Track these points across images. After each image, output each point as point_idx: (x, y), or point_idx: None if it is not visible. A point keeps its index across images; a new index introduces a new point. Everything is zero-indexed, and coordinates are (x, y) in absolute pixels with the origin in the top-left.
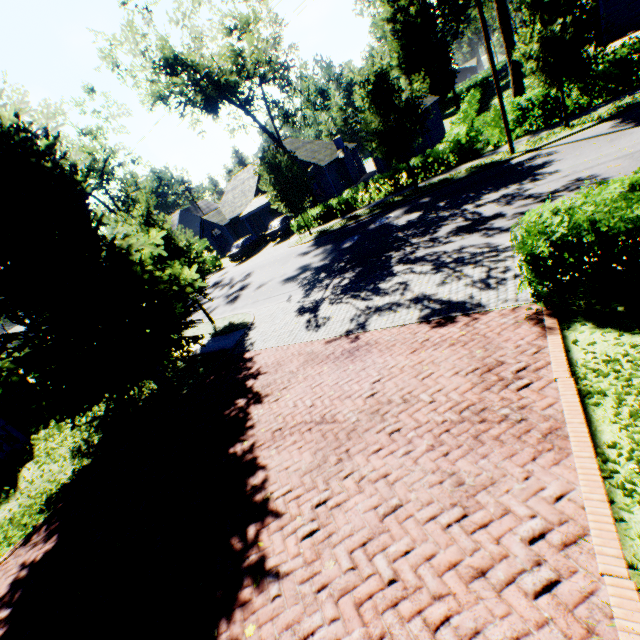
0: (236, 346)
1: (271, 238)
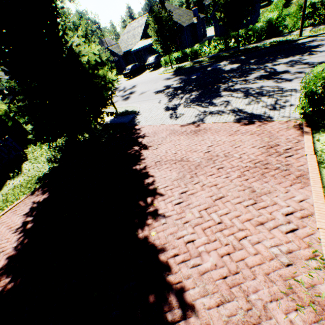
0: (130, 122)
1: (148, 67)
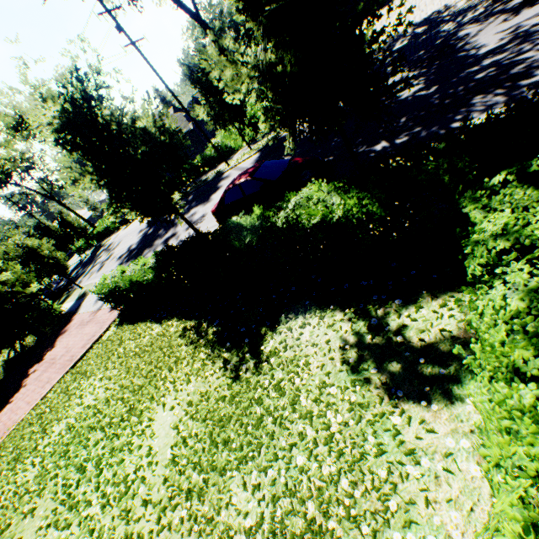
0: (77, 309)
1: None
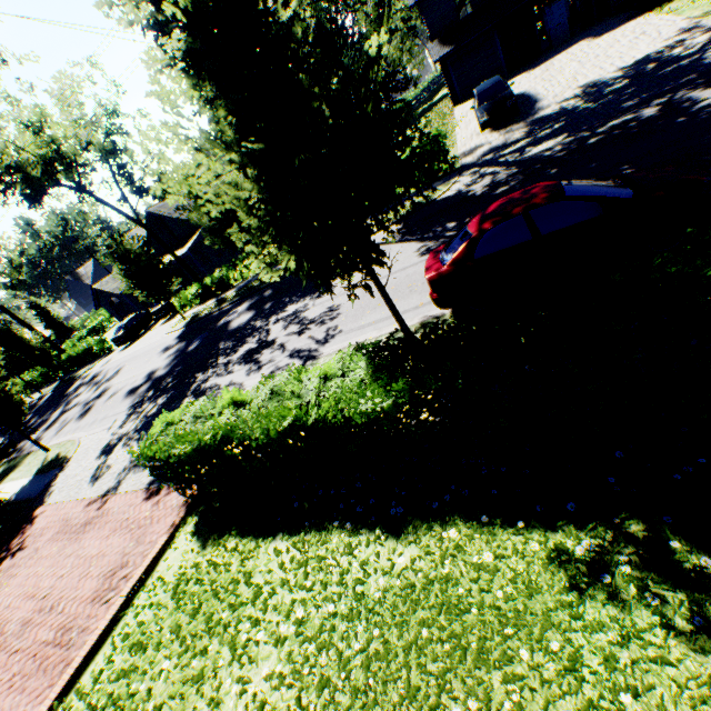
0: (41, 494)
1: (157, 317)
